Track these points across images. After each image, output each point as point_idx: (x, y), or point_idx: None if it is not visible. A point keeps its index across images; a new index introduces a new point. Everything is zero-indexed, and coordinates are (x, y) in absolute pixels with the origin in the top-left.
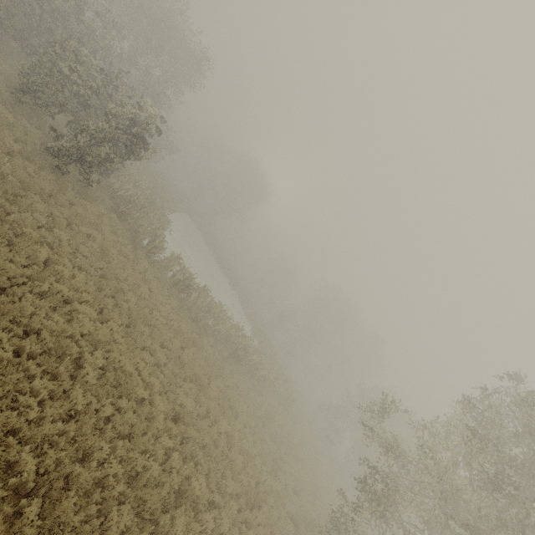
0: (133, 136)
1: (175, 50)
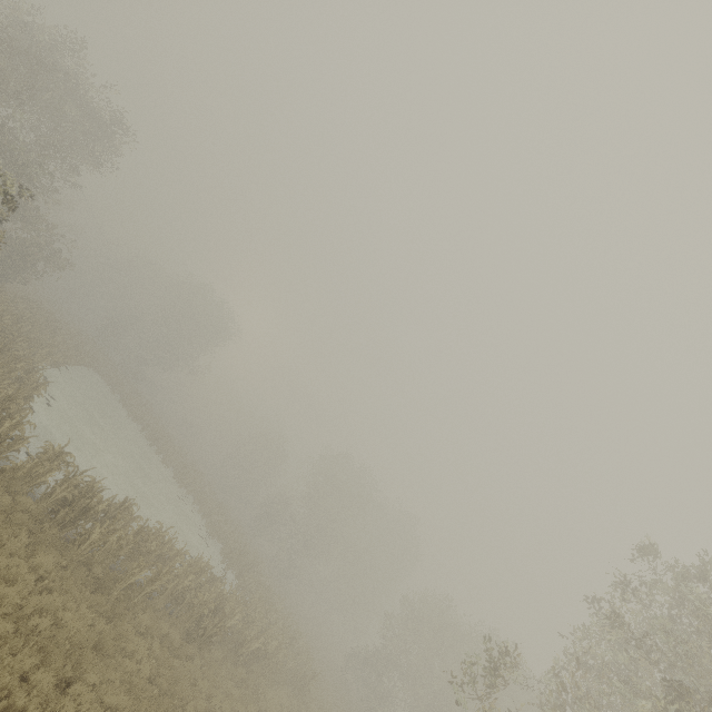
0: None
1: (61, 104)
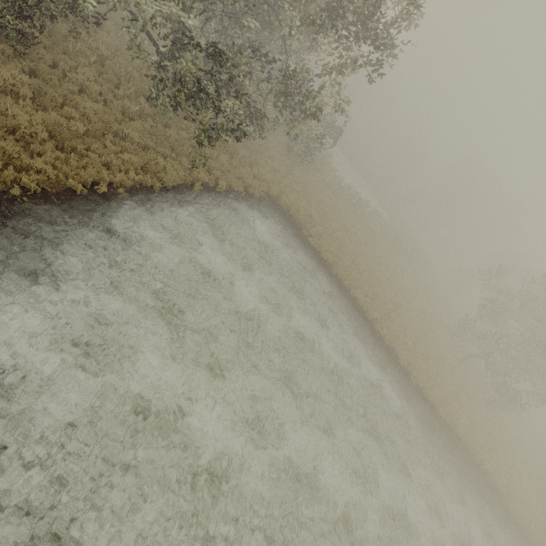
0: (337, 131)
1: None
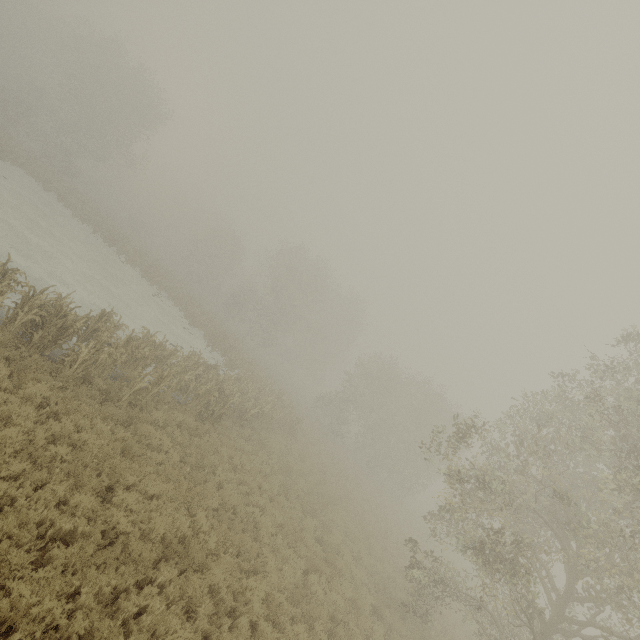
0: None
1: None
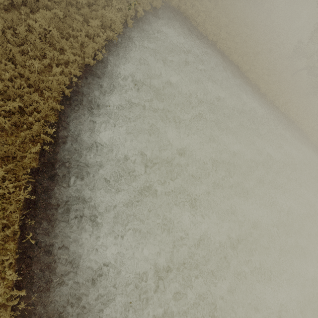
0: None
1: None
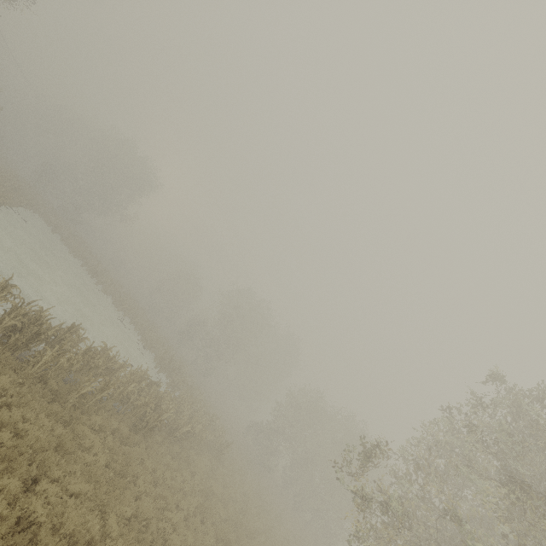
0: None
1: None
